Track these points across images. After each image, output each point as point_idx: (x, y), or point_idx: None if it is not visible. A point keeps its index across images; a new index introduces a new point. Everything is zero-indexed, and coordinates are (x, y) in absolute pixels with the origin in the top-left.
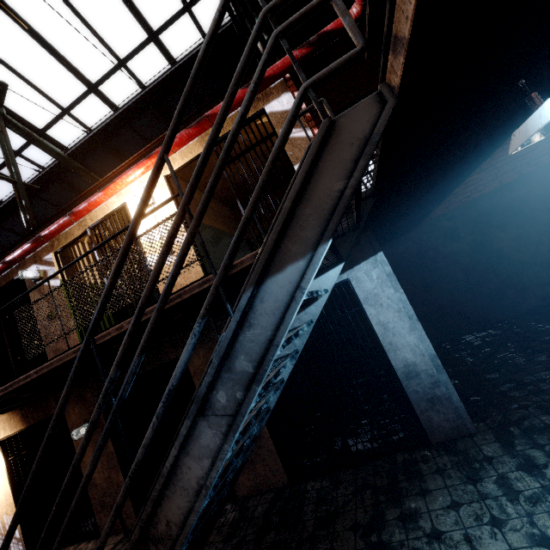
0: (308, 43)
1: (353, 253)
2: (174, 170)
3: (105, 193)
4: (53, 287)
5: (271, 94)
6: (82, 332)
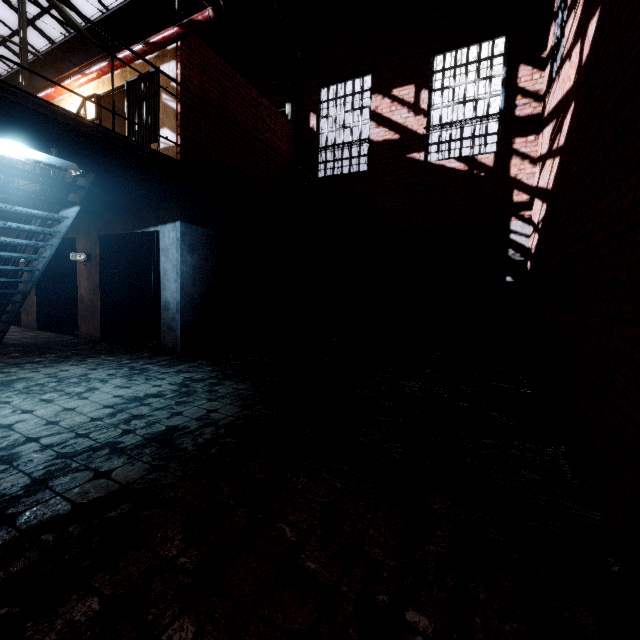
0: (181, 25)
1: (167, 215)
2: (104, 92)
3: (55, 91)
4: None
5: (167, 57)
6: None
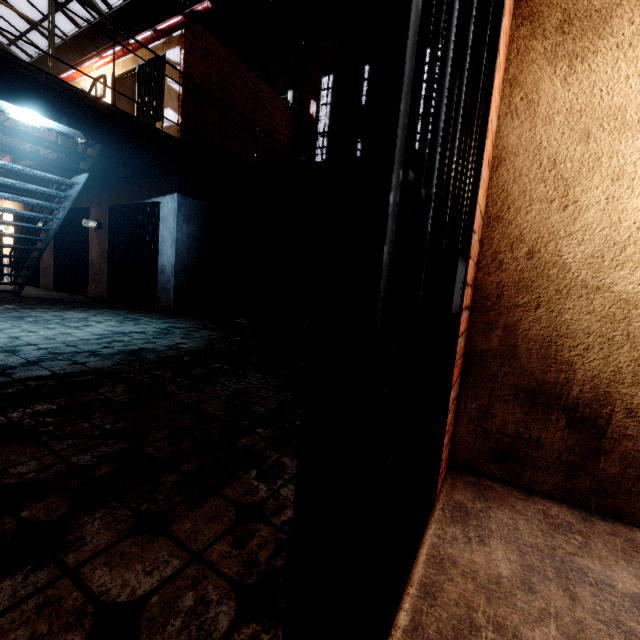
0: (184, 14)
1: (167, 187)
2: (119, 75)
3: (76, 72)
4: None
5: (172, 43)
6: None
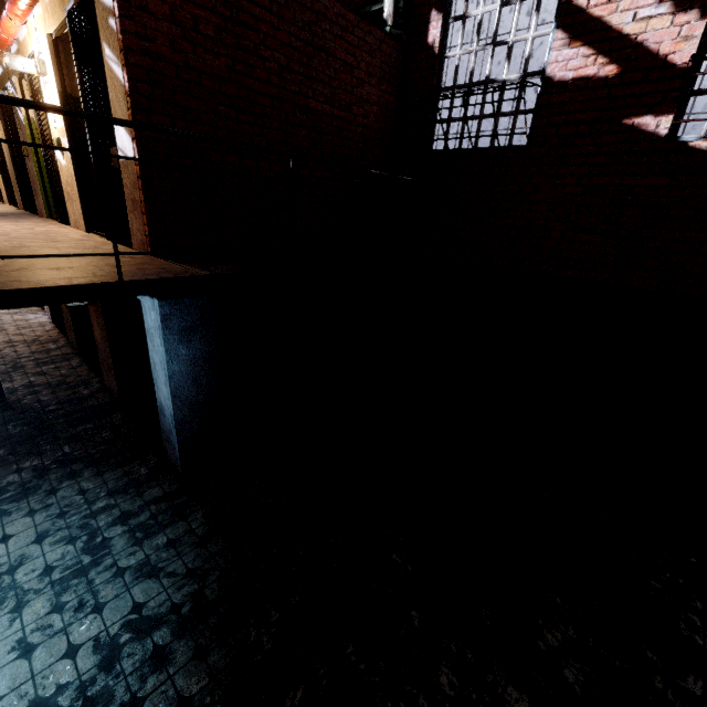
0: None
1: None
2: (55, 30)
3: (3, 31)
4: (22, 121)
5: None
6: (45, 185)
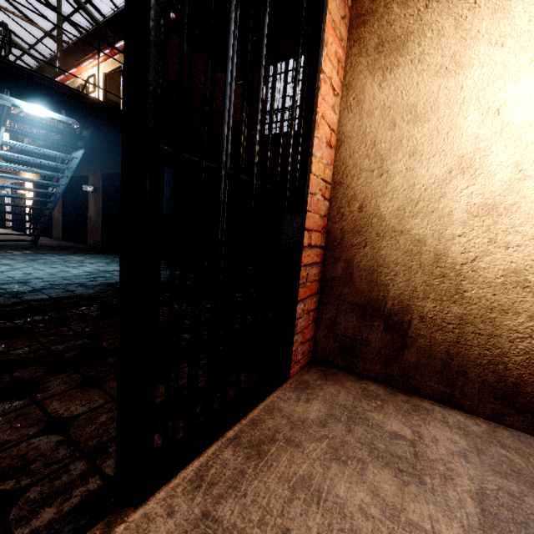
0: None
1: None
2: (109, 71)
3: (77, 71)
4: None
5: None
6: None
